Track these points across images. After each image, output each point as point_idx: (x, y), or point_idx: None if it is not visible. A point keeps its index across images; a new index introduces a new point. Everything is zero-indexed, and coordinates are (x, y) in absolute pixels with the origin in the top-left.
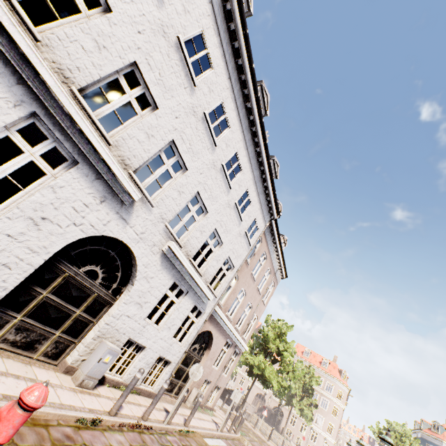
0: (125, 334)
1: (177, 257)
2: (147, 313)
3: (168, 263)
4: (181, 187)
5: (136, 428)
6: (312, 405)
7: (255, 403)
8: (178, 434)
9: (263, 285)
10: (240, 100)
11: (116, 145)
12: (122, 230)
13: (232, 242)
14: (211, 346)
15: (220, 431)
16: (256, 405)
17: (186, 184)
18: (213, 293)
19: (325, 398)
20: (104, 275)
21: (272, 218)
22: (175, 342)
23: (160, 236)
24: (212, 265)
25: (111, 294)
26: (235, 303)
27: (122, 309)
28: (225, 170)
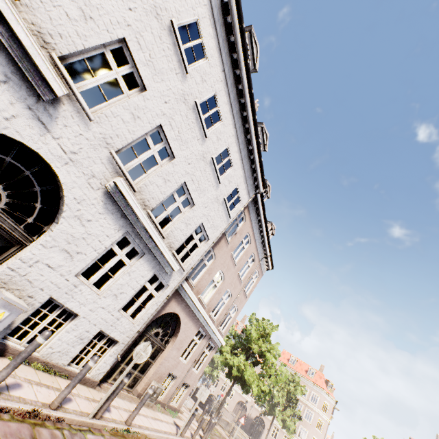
0: (43, 289)
1: (127, 201)
2: (80, 269)
3: (115, 208)
4: (136, 110)
5: (30, 418)
6: (296, 416)
7: (236, 412)
8: (111, 434)
9: (246, 272)
10: (221, 28)
11: (28, 5)
12: (38, 137)
13: (207, 206)
14: (178, 333)
15: (180, 436)
16: (236, 414)
17: (144, 108)
18: (180, 263)
19: (309, 410)
20: (11, 200)
21: (257, 192)
22: (126, 317)
23: (103, 167)
24: (179, 228)
25: (23, 230)
26: (210, 286)
27: (38, 253)
28: (199, 110)
